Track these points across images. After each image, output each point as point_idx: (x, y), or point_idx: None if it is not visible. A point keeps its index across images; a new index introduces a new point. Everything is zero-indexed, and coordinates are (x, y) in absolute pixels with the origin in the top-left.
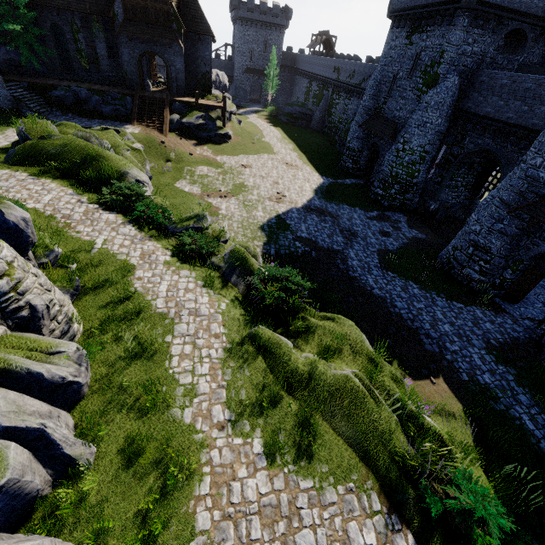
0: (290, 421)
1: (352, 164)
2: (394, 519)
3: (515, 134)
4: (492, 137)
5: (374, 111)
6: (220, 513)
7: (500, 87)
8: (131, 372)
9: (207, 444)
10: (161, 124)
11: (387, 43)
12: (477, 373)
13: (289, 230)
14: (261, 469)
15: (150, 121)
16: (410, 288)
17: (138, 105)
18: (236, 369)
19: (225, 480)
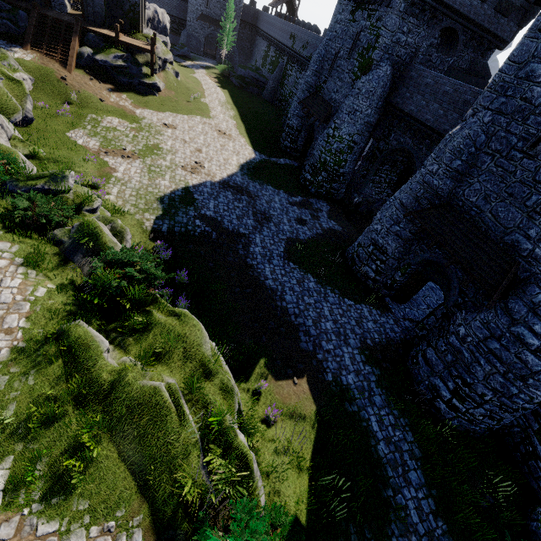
0: (63, 445)
1: (290, 144)
2: None
3: (430, 137)
4: (412, 137)
5: (315, 90)
6: None
7: (425, 86)
8: None
9: None
10: (66, 56)
11: (334, 15)
12: (343, 373)
13: (193, 205)
14: None
15: (50, 49)
16: (307, 281)
17: (36, 24)
18: (16, 376)
19: None
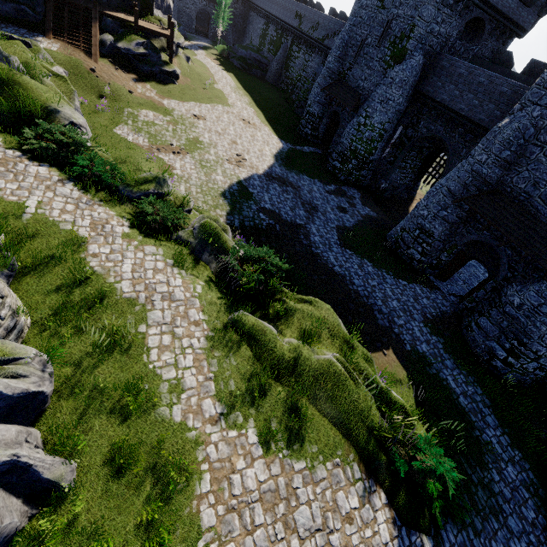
0: (281, 408)
1: (311, 131)
2: (371, 483)
3: (464, 126)
4: (444, 125)
5: (338, 76)
6: (223, 507)
7: (458, 76)
8: (104, 371)
9: (202, 440)
10: (88, 44)
11: None
12: (417, 343)
13: (252, 199)
14: (257, 458)
15: (72, 37)
16: (365, 266)
17: (53, 10)
18: (222, 358)
19: (224, 475)
